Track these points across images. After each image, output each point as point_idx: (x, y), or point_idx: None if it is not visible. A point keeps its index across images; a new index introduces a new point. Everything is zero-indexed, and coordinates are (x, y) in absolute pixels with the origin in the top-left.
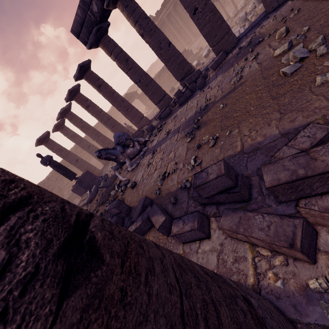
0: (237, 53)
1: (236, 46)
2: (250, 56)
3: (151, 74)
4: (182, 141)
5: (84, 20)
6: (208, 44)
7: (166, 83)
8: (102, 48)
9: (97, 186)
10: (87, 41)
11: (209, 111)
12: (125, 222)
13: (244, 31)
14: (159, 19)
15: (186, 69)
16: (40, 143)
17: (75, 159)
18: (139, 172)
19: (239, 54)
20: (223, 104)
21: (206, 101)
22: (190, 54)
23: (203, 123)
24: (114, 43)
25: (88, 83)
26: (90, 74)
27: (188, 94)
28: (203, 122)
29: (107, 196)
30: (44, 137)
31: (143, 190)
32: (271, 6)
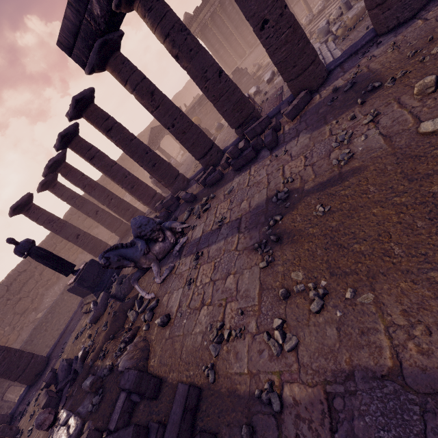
0: (330, 97)
1: (326, 83)
2: (360, 112)
3: (187, 95)
4: (248, 257)
5: (78, 27)
6: (282, 76)
7: (210, 114)
8: (111, 73)
9: (106, 294)
10: (86, 62)
11: (295, 210)
12: (150, 435)
13: (337, 58)
14: (199, 20)
15: (246, 112)
16: (17, 212)
17: (75, 234)
18: (174, 291)
19: (335, 100)
20: (323, 204)
21: (286, 182)
22: (244, 74)
23: (286, 234)
24: (131, 66)
25: (91, 124)
26: (93, 111)
27: (250, 155)
28: (285, 230)
29: (122, 317)
30: (24, 203)
31: (182, 346)
32: (385, 25)
